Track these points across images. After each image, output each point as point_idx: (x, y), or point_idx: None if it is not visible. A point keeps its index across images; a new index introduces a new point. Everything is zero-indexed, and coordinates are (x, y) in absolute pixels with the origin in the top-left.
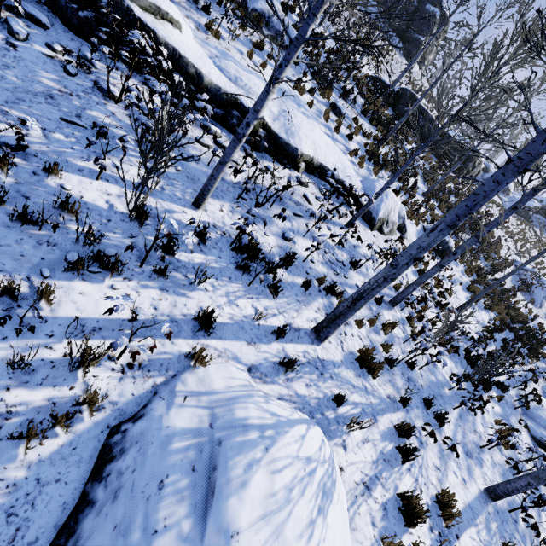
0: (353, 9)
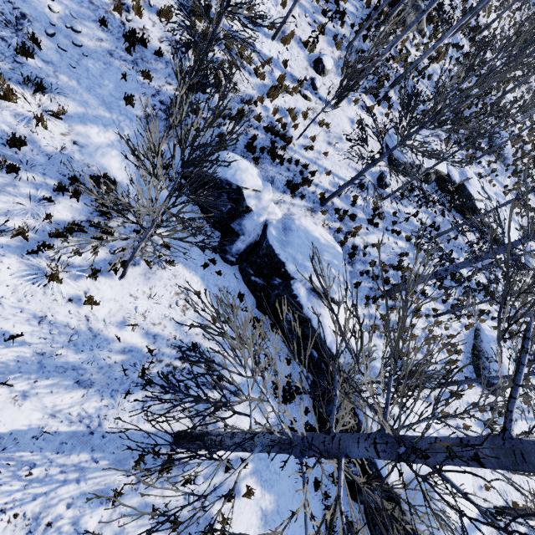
0: None
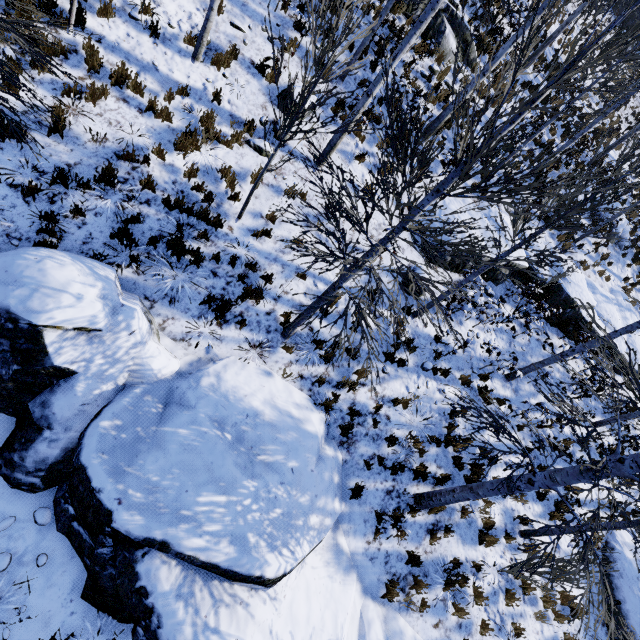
0: None
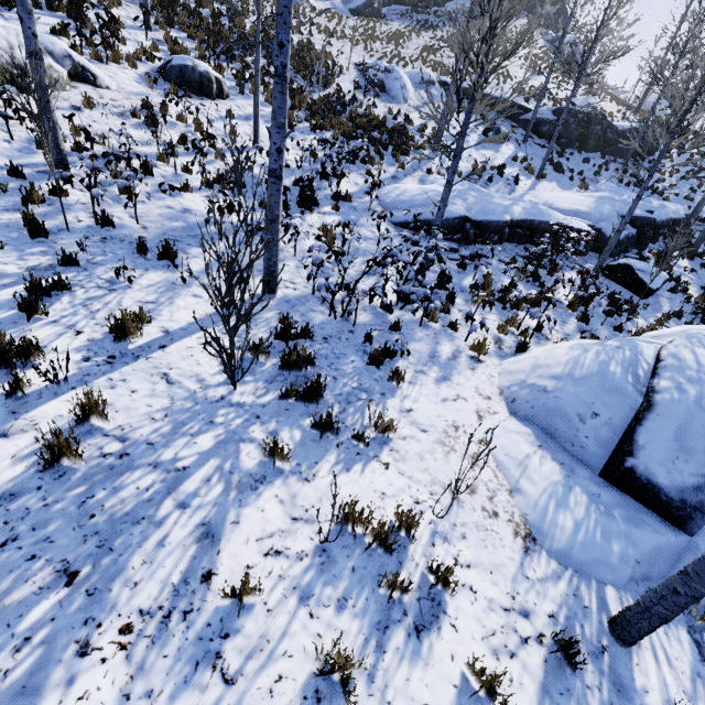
0: None
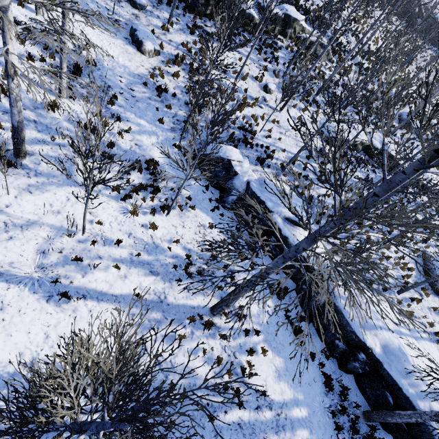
0: (438, 69)
